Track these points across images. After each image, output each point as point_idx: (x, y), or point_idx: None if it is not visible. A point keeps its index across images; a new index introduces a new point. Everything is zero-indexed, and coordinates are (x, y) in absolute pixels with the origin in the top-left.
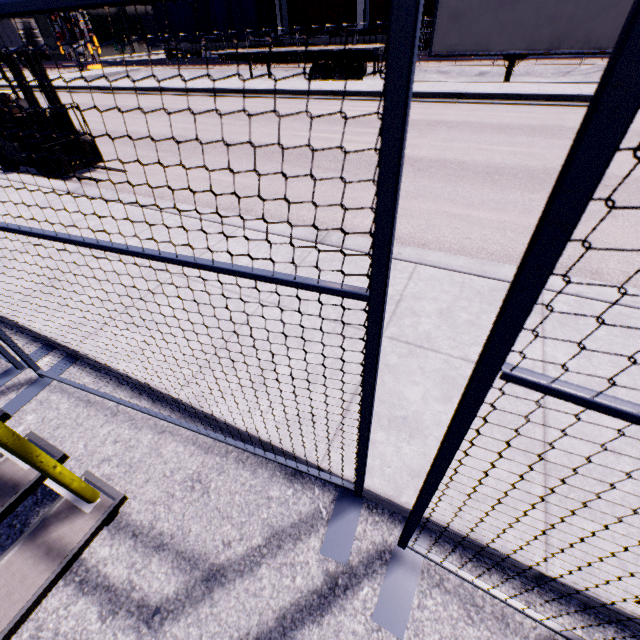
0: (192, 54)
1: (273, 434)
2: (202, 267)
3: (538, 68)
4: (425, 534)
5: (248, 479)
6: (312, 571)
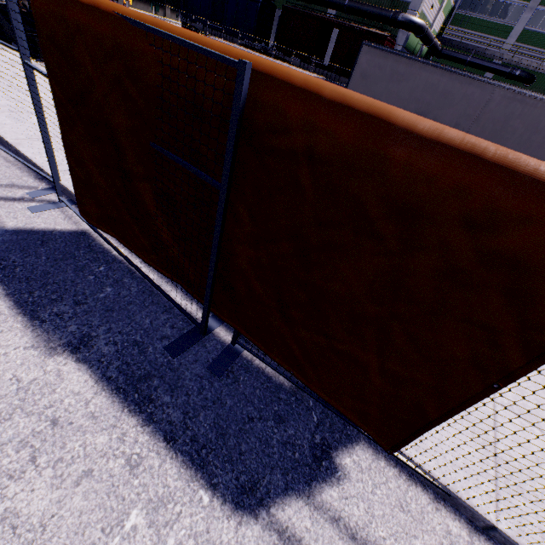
0: (203, 34)
1: (39, 162)
2: None
3: None
4: (74, 204)
5: (18, 173)
6: (18, 195)
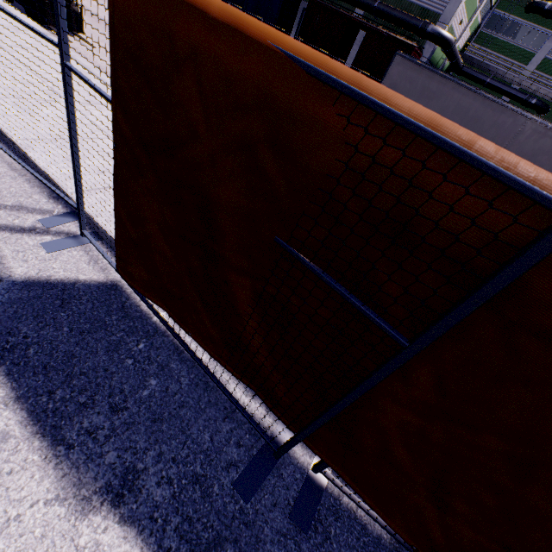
0: None
1: (55, 175)
2: (12, 17)
3: None
4: (99, 239)
5: (26, 187)
6: (27, 222)
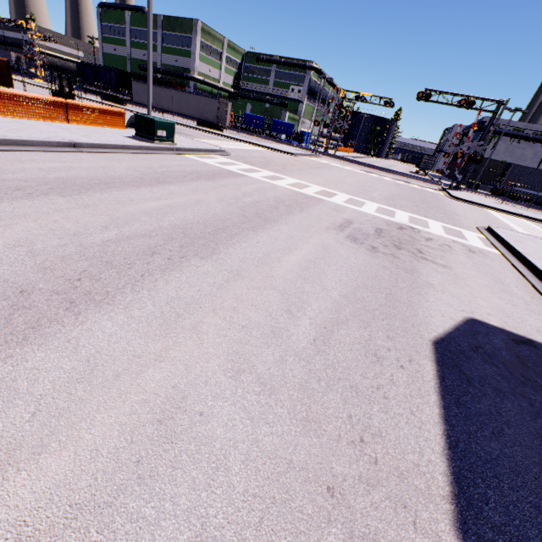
0: None
1: None
2: None
3: (184, 121)
4: None
5: None
6: None
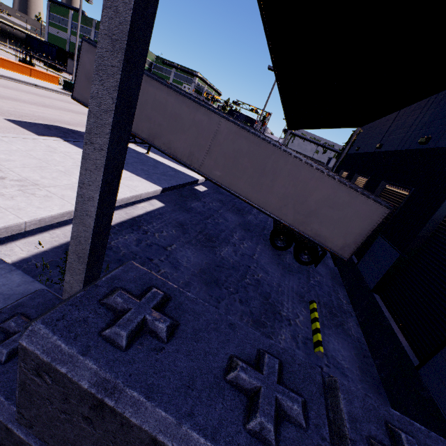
0: None
1: None
2: None
3: None
4: None
5: None
6: None
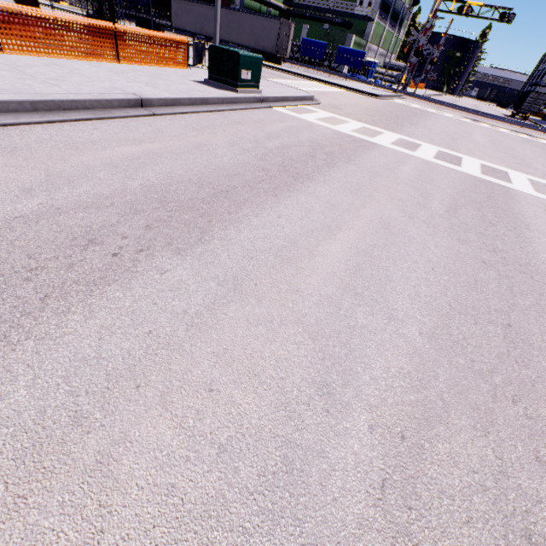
0: None
1: None
2: None
3: None
4: None
5: None
6: None
